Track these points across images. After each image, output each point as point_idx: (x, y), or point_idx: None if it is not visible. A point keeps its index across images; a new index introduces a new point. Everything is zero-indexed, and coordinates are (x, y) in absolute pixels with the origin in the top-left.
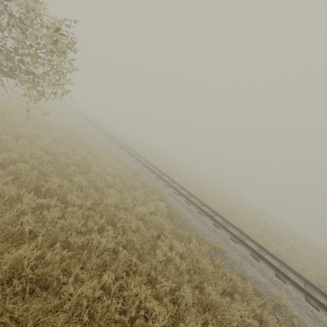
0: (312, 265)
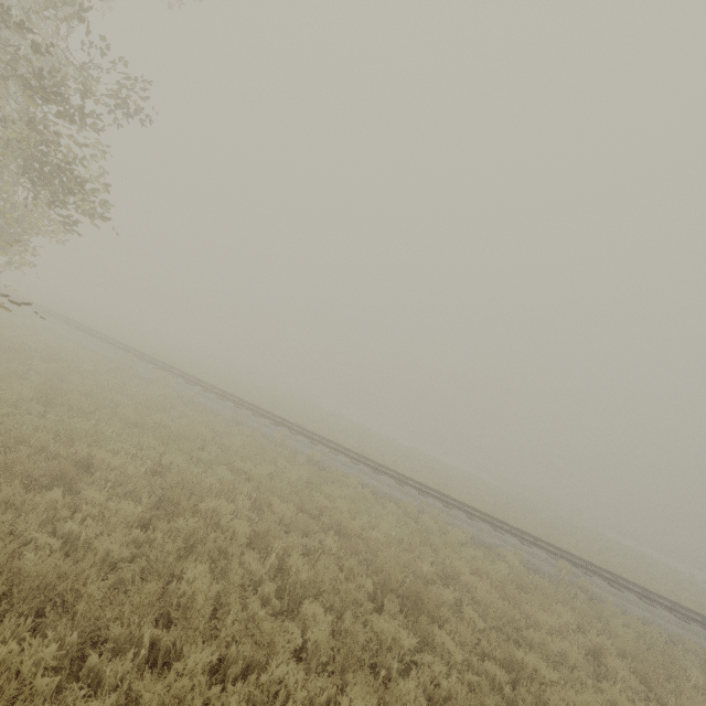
0: (354, 442)
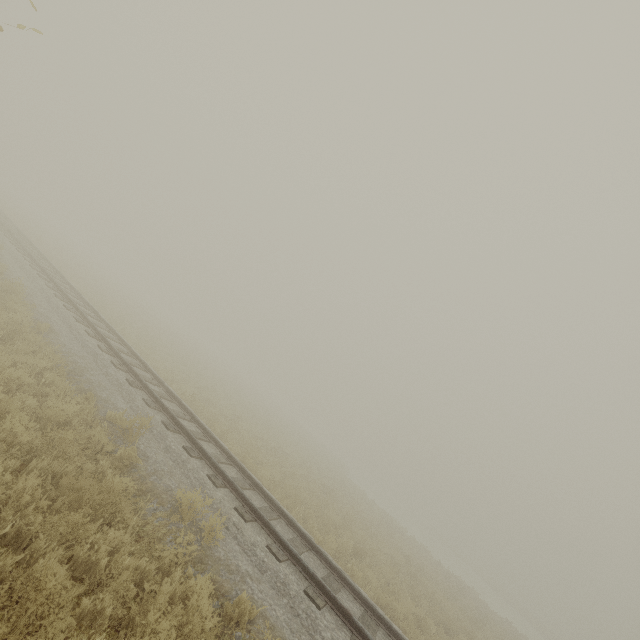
0: None
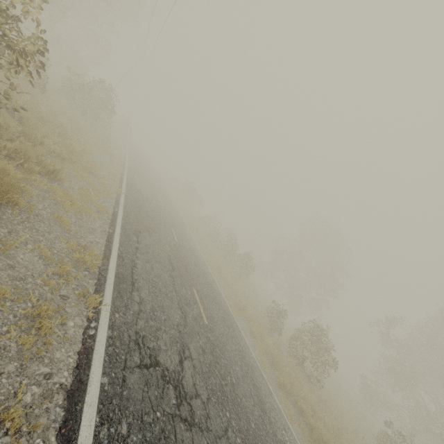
0: None
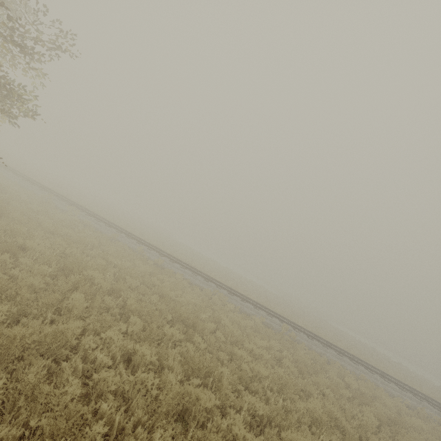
0: (188, 259)
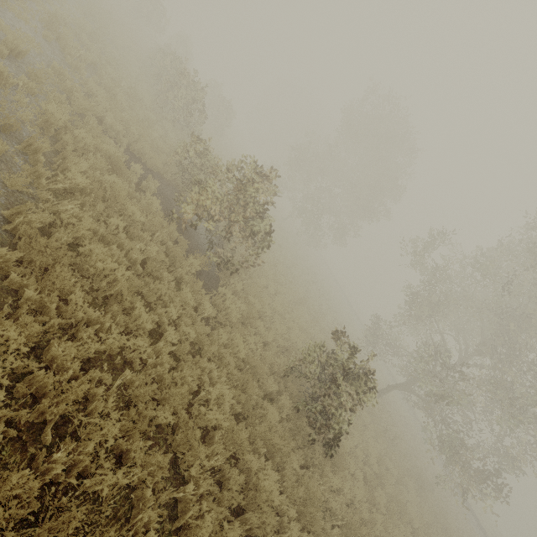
0: None
